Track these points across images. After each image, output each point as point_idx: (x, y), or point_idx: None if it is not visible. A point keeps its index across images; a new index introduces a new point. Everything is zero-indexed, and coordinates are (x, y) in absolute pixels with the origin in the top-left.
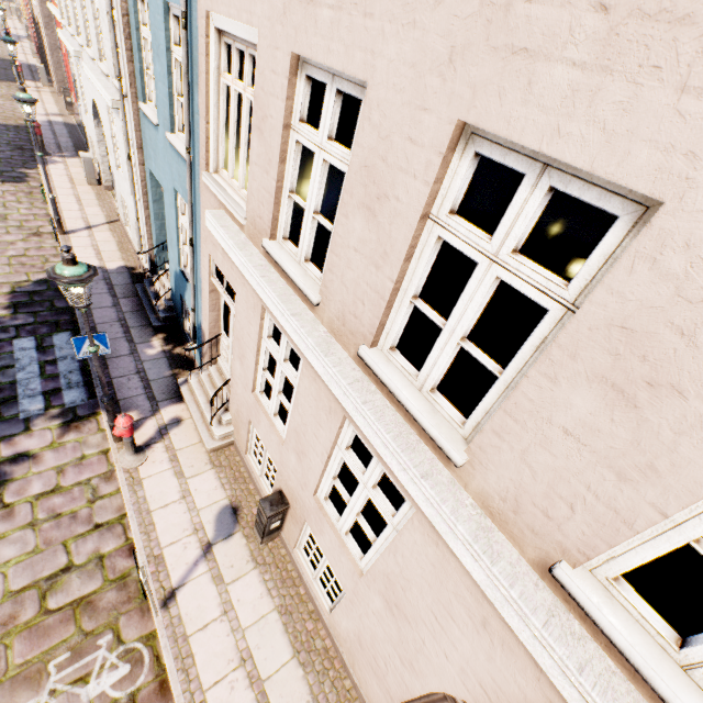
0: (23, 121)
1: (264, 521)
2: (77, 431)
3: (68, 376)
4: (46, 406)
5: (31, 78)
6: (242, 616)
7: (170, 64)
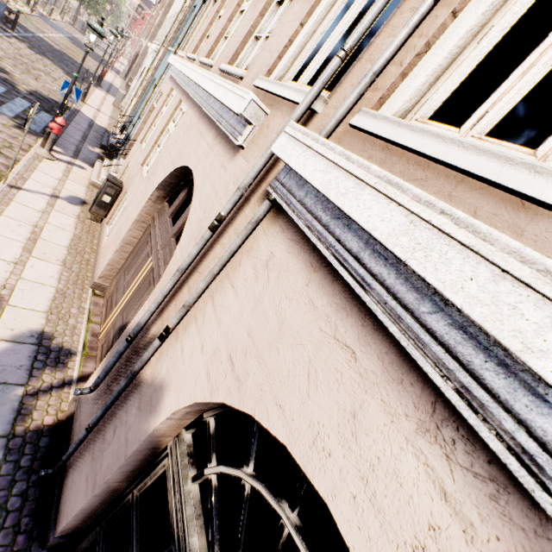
0: (98, 75)
1: (103, 184)
2: (23, 132)
3: (37, 122)
4: (14, 117)
5: (116, 72)
6: (51, 220)
7: (192, 25)
